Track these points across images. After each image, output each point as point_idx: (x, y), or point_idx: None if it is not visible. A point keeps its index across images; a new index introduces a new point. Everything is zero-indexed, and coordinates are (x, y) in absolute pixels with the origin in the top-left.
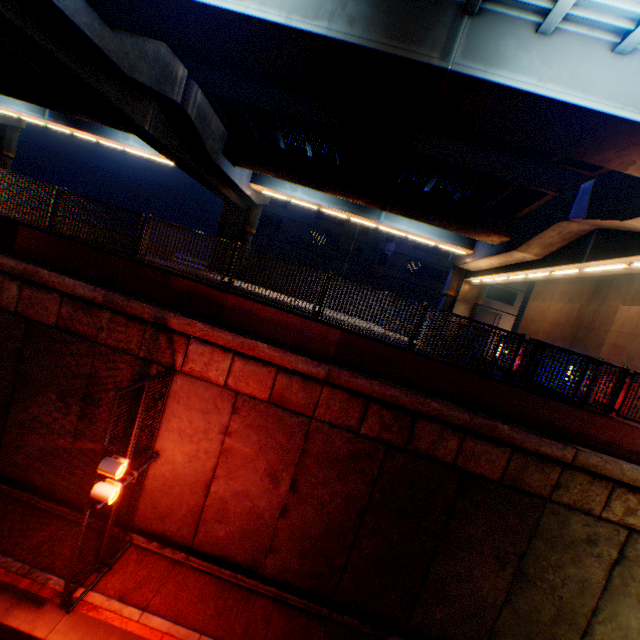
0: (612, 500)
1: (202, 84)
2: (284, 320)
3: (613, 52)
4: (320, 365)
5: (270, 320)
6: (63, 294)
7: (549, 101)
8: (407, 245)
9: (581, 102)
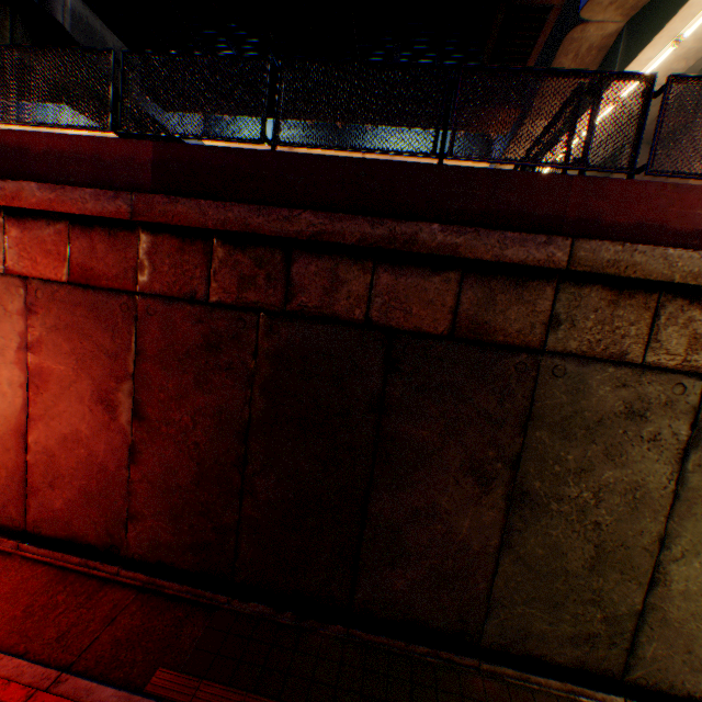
0: (663, 329)
1: None
2: (70, 149)
3: None
4: (119, 197)
5: (51, 155)
6: None
7: None
8: None
9: None
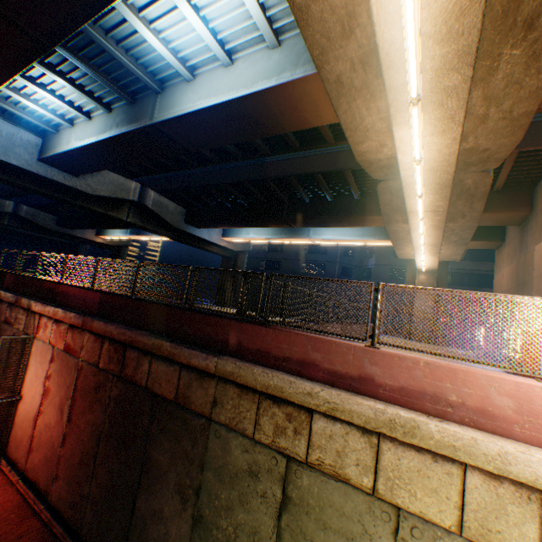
0: (262, 416)
1: (156, 188)
2: (80, 293)
3: (226, 67)
4: (81, 317)
5: (75, 295)
6: (10, 303)
7: (203, 111)
8: (385, 256)
9: (216, 102)
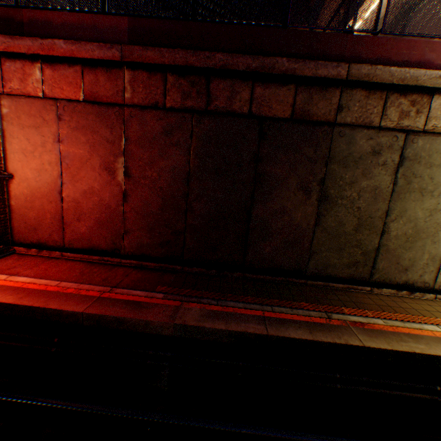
0: (388, 109)
1: None
2: (77, 23)
3: None
4: (114, 48)
5: (66, 26)
6: None
7: None
8: None
9: None
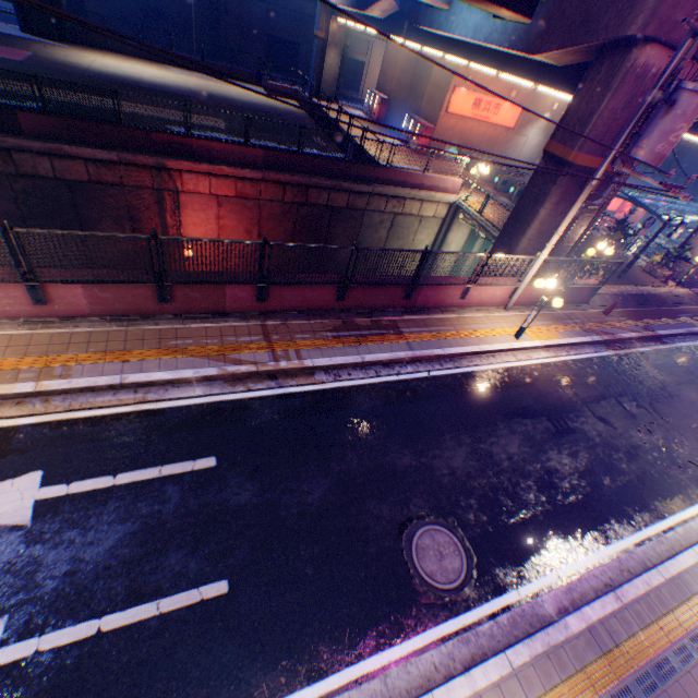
0: (388, 205)
1: None
2: (231, 151)
3: None
4: (259, 173)
5: (223, 152)
6: (85, 161)
7: None
8: None
9: None
